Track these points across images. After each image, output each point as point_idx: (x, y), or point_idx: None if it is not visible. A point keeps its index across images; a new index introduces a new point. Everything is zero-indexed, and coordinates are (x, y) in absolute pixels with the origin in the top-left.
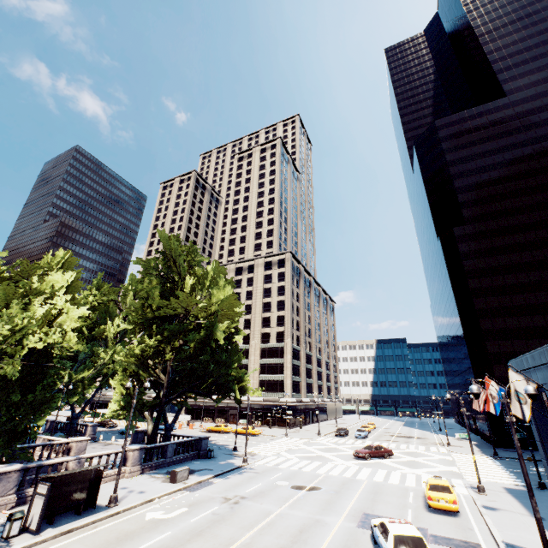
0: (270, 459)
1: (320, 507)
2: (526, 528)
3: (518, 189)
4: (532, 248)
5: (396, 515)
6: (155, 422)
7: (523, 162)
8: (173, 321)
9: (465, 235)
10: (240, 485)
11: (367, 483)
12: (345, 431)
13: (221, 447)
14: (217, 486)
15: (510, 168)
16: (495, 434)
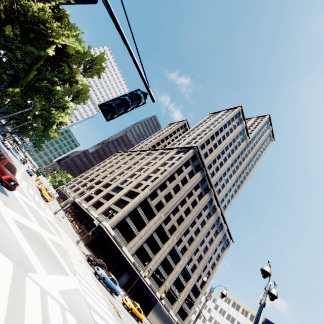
0: None
1: None
2: None
3: None
4: None
5: None
6: None
7: None
8: None
9: None
10: None
11: None
12: (99, 263)
13: None
14: None
15: None
16: None
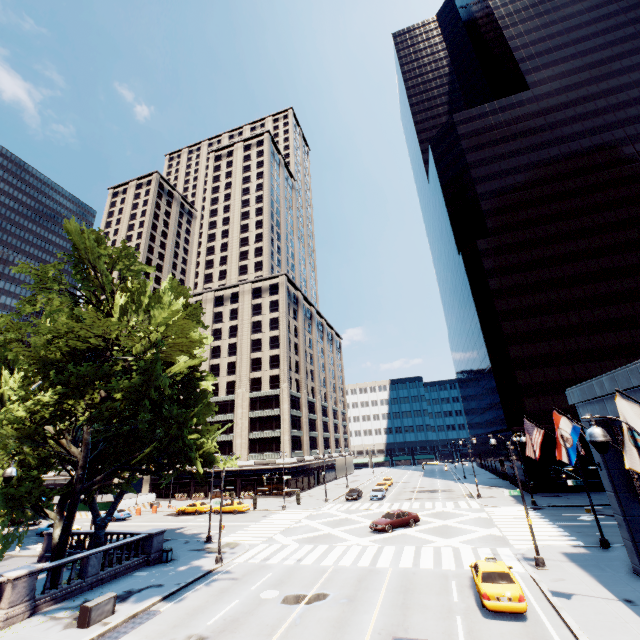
0: (257, 550)
1: (326, 637)
2: (623, 628)
3: (545, 195)
4: (561, 262)
5: (440, 632)
6: (64, 524)
7: (550, 164)
8: (85, 360)
9: (490, 249)
10: (201, 611)
11: (392, 573)
12: (358, 492)
13: (189, 539)
14: (161, 620)
15: (536, 171)
16: (528, 478)
